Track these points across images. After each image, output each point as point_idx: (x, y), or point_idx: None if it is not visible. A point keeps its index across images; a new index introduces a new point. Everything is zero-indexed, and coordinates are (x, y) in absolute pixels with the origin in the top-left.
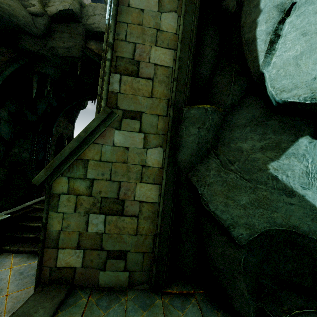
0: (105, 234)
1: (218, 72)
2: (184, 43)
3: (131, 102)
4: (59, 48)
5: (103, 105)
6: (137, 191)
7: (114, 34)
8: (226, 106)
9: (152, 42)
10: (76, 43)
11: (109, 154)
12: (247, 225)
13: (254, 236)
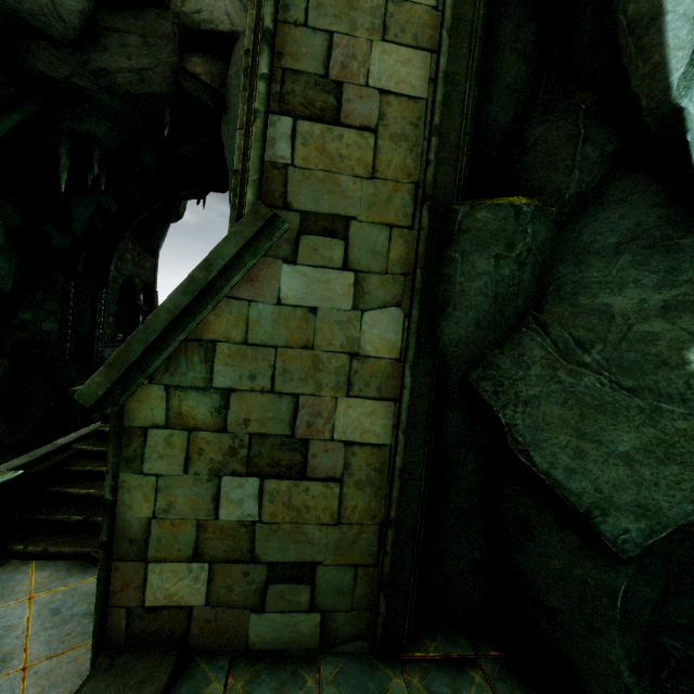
0: (262, 524)
1: (535, 114)
2: (457, 35)
3: (322, 191)
4: (119, 72)
5: (252, 199)
6: (340, 419)
7: (275, 6)
8: (564, 200)
9: (374, 30)
10: (159, 61)
11: (267, 327)
12: (640, 507)
13: (661, 535)
